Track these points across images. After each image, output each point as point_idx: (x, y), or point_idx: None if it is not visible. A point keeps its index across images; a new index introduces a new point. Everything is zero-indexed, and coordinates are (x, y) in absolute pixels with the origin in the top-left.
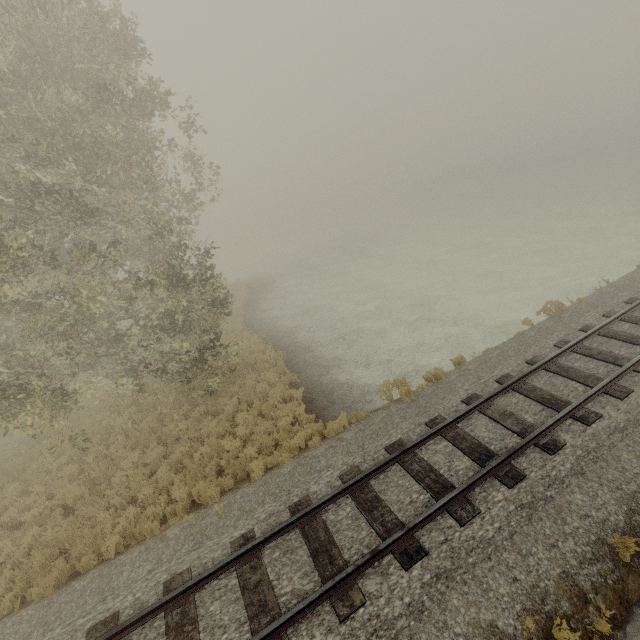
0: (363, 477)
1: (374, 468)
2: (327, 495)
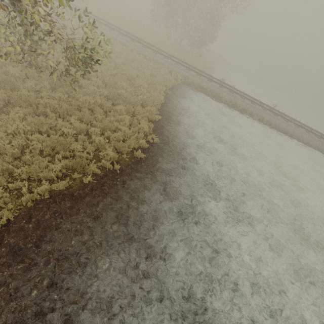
0: (202, 71)
1: (205, 72)
2: (196, 67)
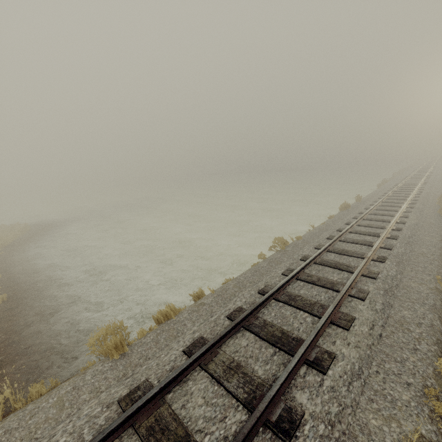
0: None
1: None
2: None
